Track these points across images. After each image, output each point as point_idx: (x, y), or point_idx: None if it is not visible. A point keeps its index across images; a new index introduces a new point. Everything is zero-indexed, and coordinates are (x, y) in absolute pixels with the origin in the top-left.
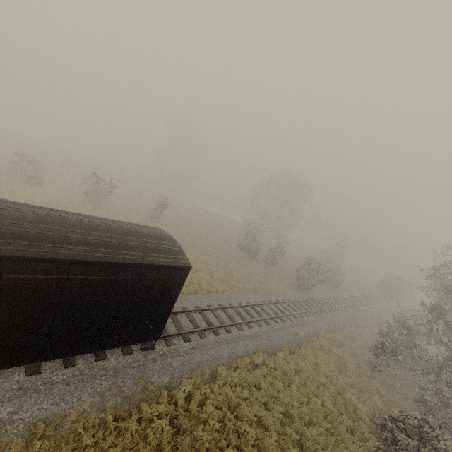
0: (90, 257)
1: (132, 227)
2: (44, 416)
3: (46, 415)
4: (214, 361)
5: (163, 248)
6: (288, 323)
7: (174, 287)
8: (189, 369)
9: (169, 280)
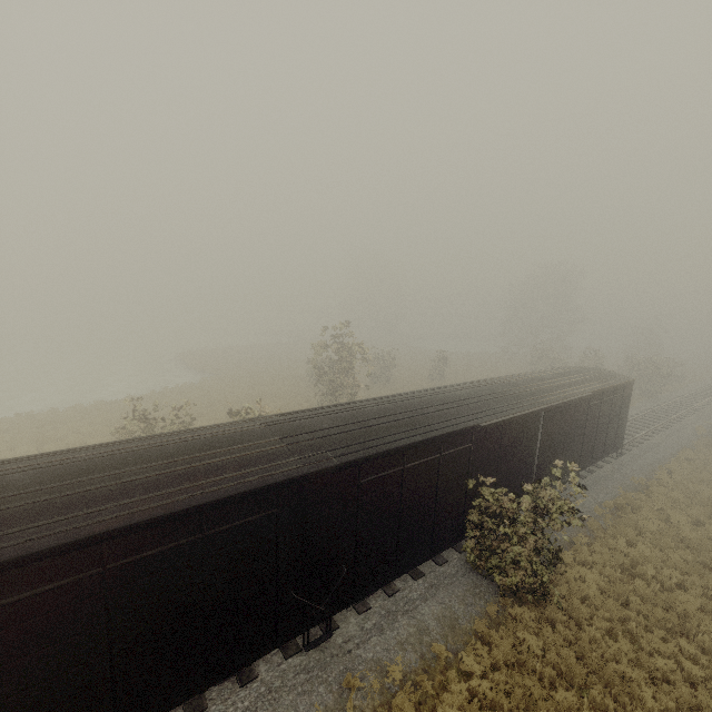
0: (604, 385)
1: (568, 368)
2: (609, 499)
3: (610, 499)
4: (657, 463)
5: (607, 373)
6: (677, 427)
7: (628, 399)
8: (649, 469)
9: (627, 393)
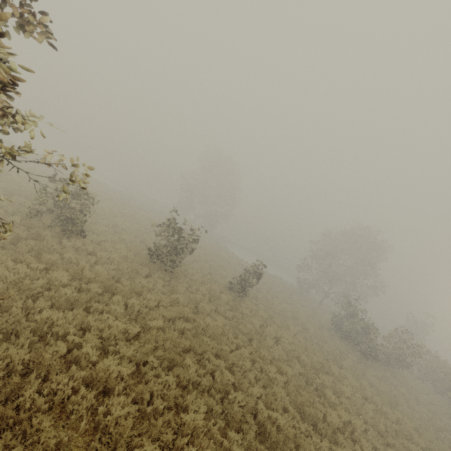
0: None
1: None
2: None
3: None
4: None
5: None
6: None
7: None
8: None
9: None
